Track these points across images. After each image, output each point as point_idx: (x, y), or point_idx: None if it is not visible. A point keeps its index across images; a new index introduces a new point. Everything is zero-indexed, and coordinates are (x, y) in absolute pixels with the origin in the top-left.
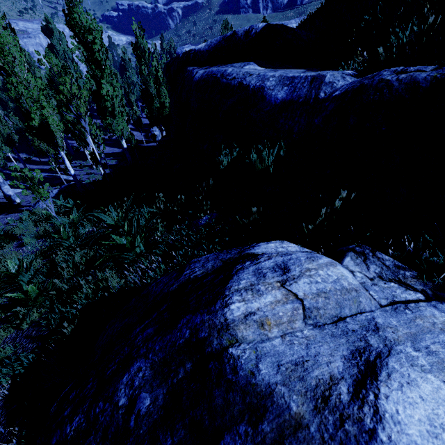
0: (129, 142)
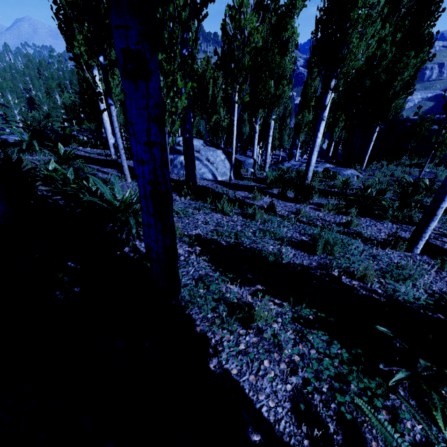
0: (301, 153)
